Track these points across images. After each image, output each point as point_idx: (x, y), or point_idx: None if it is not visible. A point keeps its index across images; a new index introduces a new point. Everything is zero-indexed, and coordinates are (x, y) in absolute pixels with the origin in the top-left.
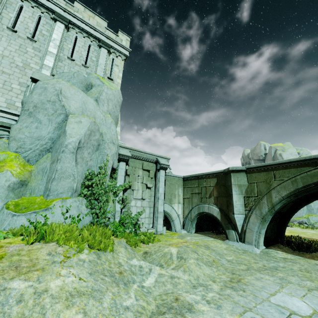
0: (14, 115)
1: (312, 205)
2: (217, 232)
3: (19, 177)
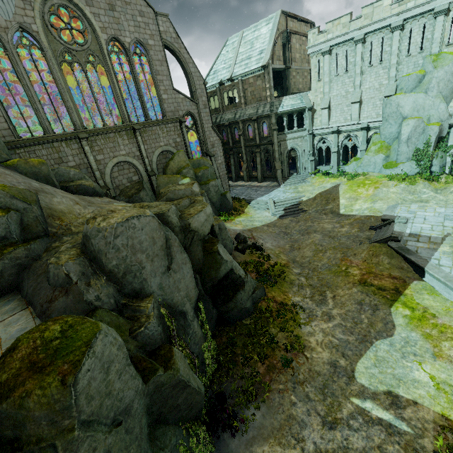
0: (379, 121)
1: None
2: None
3: (385, 154)
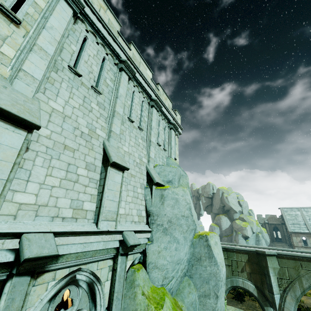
0: (148, 232)
1: (249, 242)
2: (241, 300)
3: None
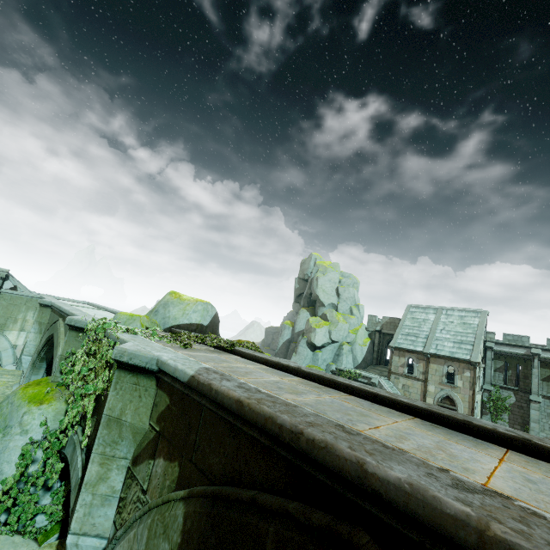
0: None
1: (320, 354)
2: None
3: None
